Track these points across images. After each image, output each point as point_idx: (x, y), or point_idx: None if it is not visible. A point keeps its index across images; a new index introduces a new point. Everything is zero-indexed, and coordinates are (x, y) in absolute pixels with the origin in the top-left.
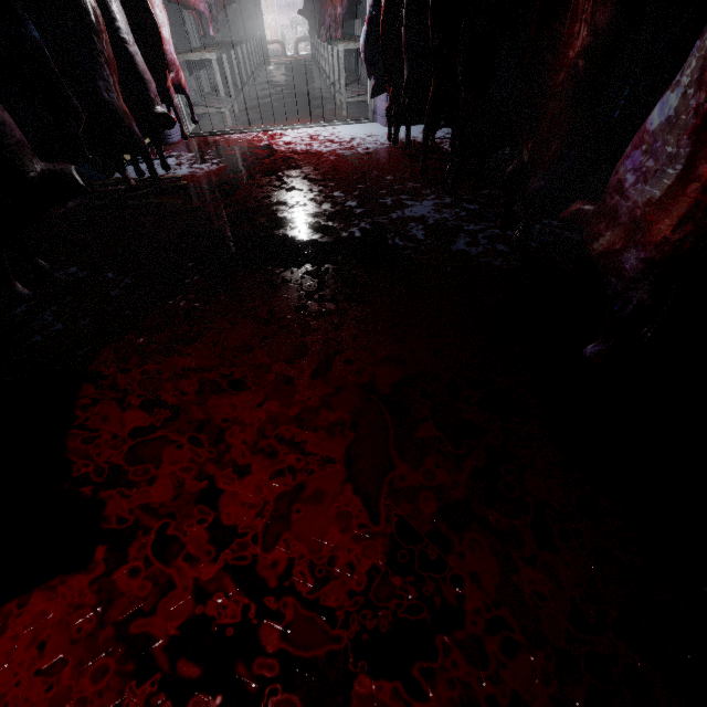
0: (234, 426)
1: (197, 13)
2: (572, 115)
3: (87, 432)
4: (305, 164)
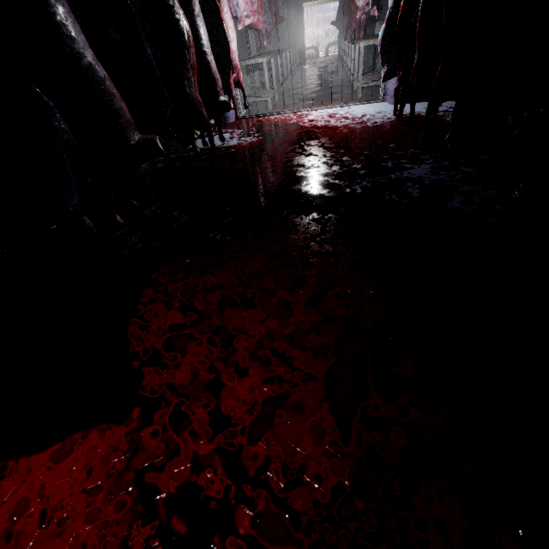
0: (241, 335)
1: (257, 31)
2: None
3: (143, 322)
4: (322, 135)
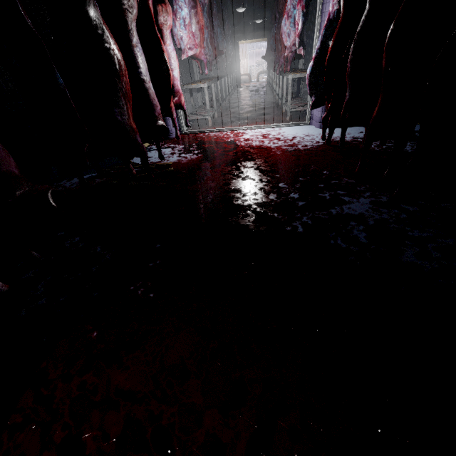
0: None
1: (199, 61)
2: None
3: None
4: (258, 156)
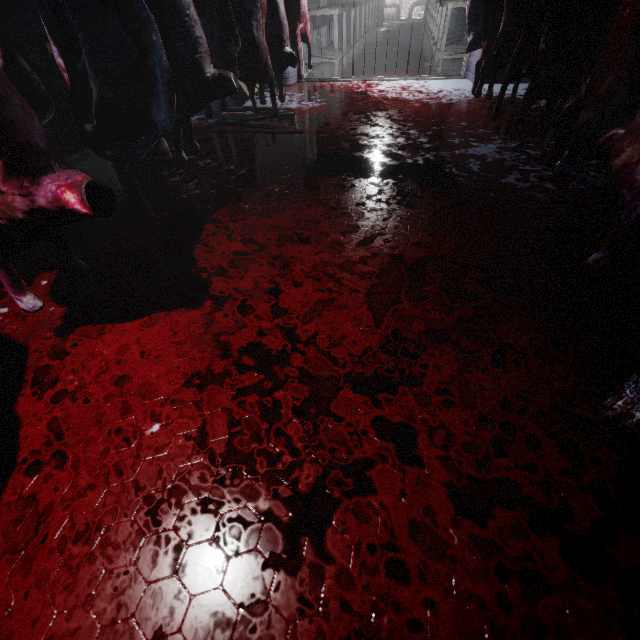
0: (297, 261)
1: None
2: (634, 49)
3: (208, 248)
4: (391, 107)
